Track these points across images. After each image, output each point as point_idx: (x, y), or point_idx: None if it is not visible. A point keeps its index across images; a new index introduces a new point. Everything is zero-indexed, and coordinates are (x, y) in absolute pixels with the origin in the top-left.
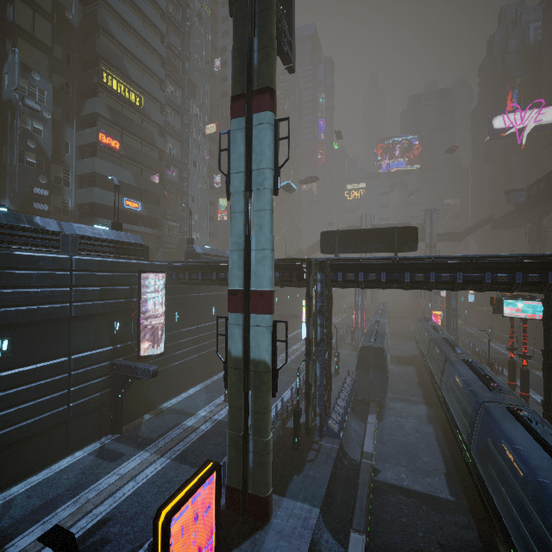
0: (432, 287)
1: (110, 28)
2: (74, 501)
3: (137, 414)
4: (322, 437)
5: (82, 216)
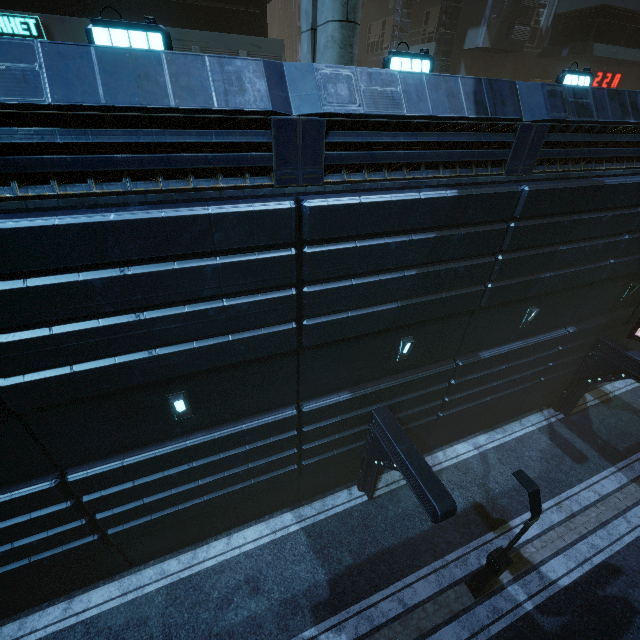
0: None
1: None
2: (556, 503)
3: None
4: None
5: (555, 39)
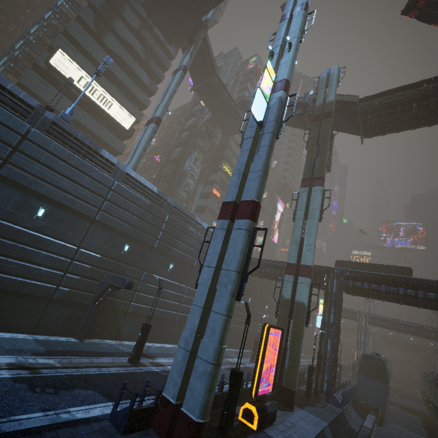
0: (421, 301)
1: (231, 146)
2: None
3: None
4: (327, 402)
5: None
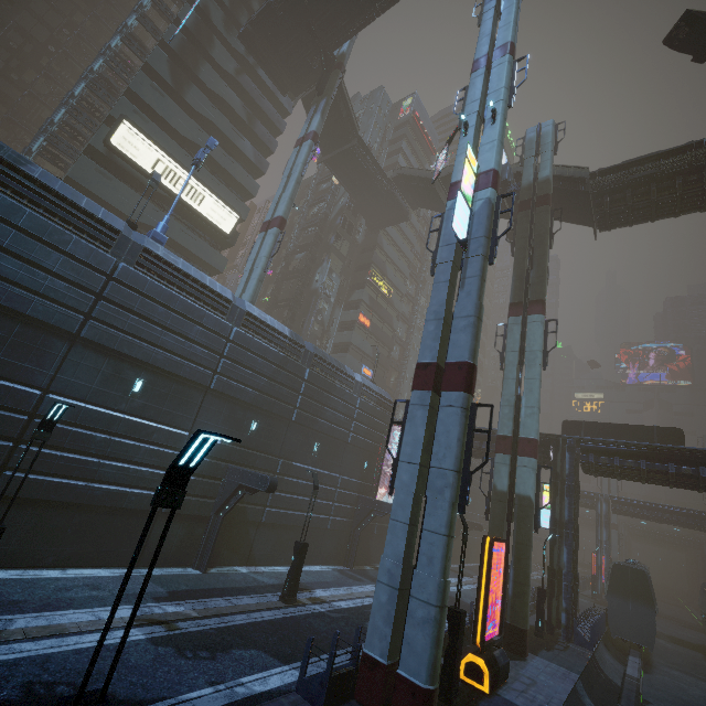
0: (704, 483)
1: (383, 245)
2: (343, 589)
3: (359, 561)
4: (568, 641)
5: None
